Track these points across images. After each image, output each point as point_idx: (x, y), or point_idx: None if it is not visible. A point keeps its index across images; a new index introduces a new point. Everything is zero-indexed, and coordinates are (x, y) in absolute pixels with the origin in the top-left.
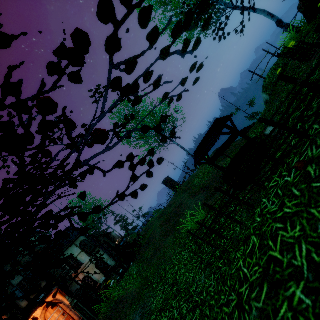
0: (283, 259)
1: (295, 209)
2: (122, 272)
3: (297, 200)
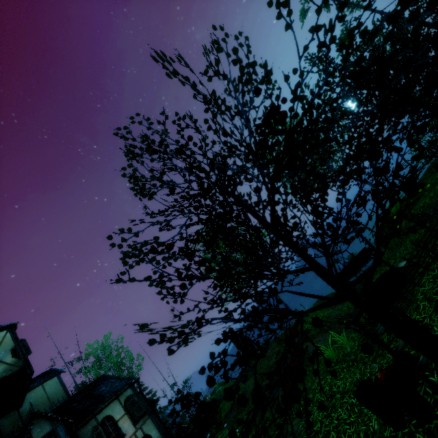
0: None
1: None
2: None
3: None
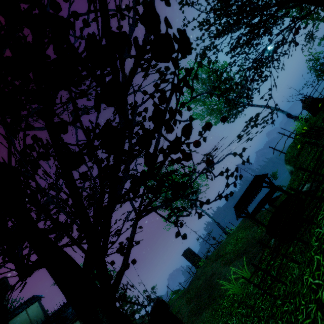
0: None
1: None
2: None
3: None
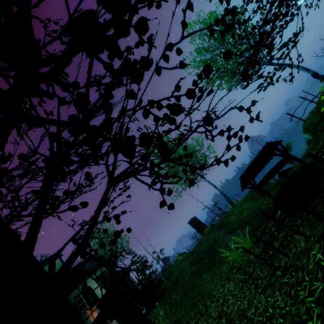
0: None
1: None
2: (145, 313)
3: None
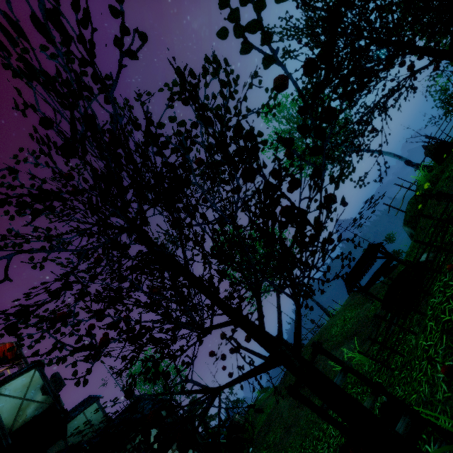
0: (451, 317)
1: (452, 291)
2: None
3: (452, 286)
